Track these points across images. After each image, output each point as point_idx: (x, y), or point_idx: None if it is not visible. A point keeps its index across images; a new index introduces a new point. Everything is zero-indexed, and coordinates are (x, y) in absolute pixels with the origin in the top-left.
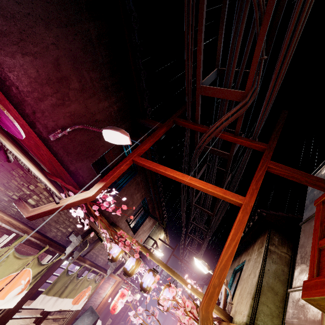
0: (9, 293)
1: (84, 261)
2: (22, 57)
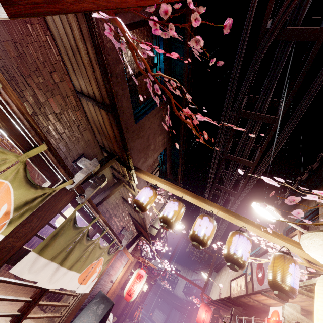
0: None
1: (97, 213)
2: None
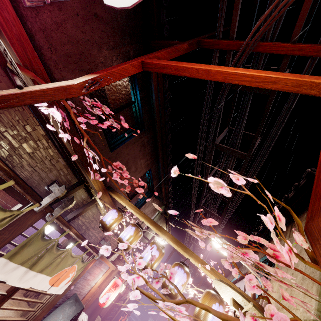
0: None
1: (68, 227)
2: None
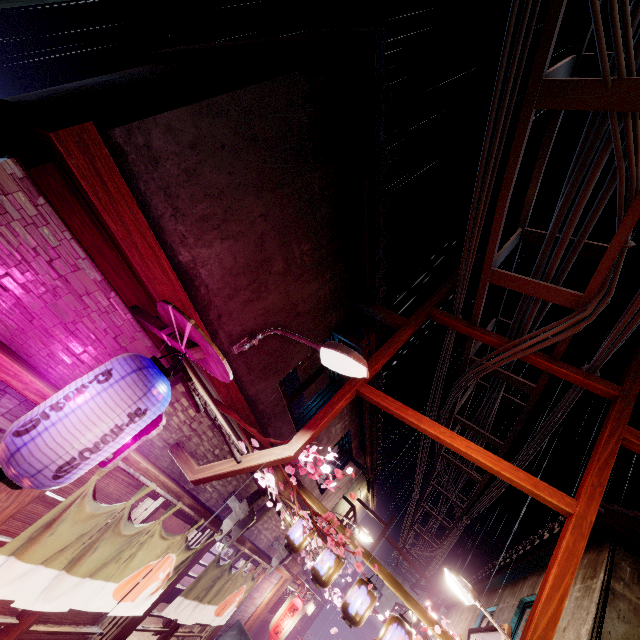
0: (142, 592)
1: (242, 543)
2: (221, 243)
